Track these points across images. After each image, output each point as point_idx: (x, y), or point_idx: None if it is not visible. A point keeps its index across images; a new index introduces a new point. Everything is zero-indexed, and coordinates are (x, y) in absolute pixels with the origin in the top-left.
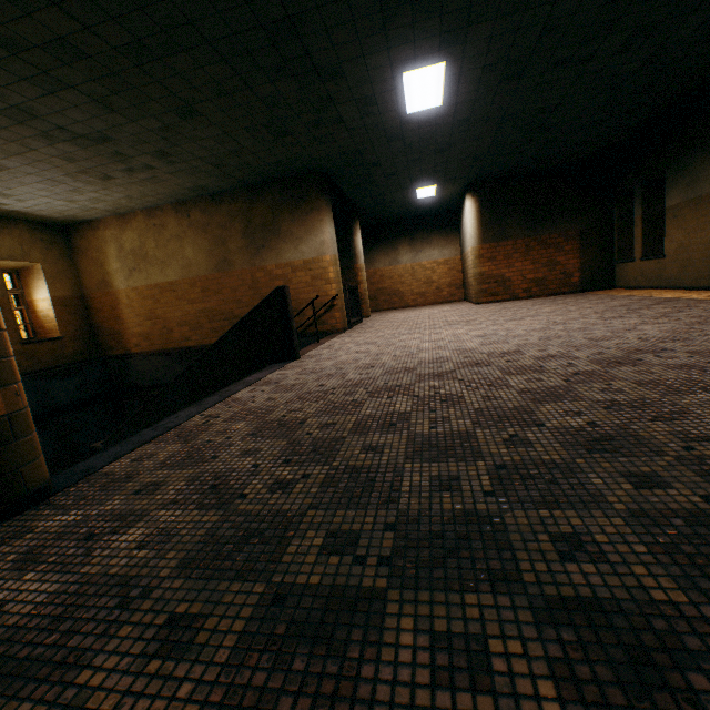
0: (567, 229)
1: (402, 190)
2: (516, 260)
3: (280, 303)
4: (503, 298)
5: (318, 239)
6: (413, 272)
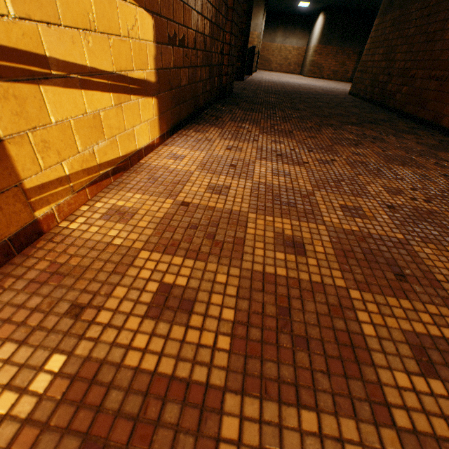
0: (356, 48)
1: (293, 0)
2: (330, 58)
3: (252, 53)
4: (317, 77)
5: (255, 22)
6: (280, 50)
